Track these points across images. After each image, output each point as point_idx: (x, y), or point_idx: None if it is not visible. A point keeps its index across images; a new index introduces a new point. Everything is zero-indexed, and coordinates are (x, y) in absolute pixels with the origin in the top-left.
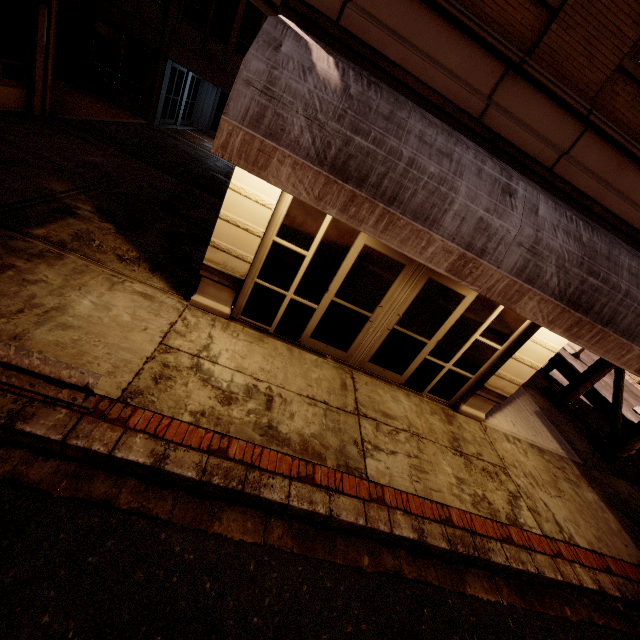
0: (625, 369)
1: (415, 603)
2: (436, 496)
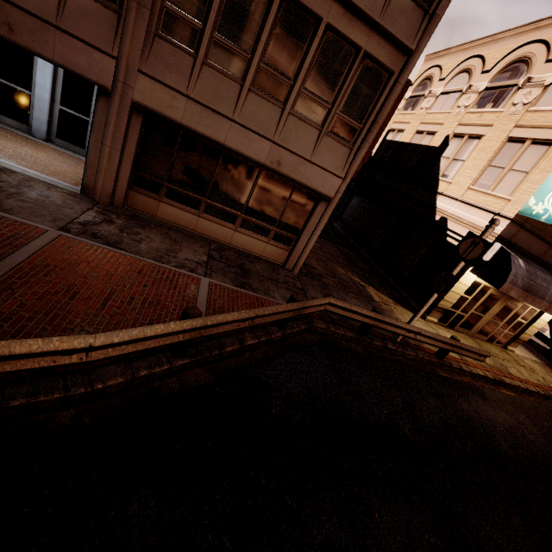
0: None
1: (547, 406)
2: (529, 380)
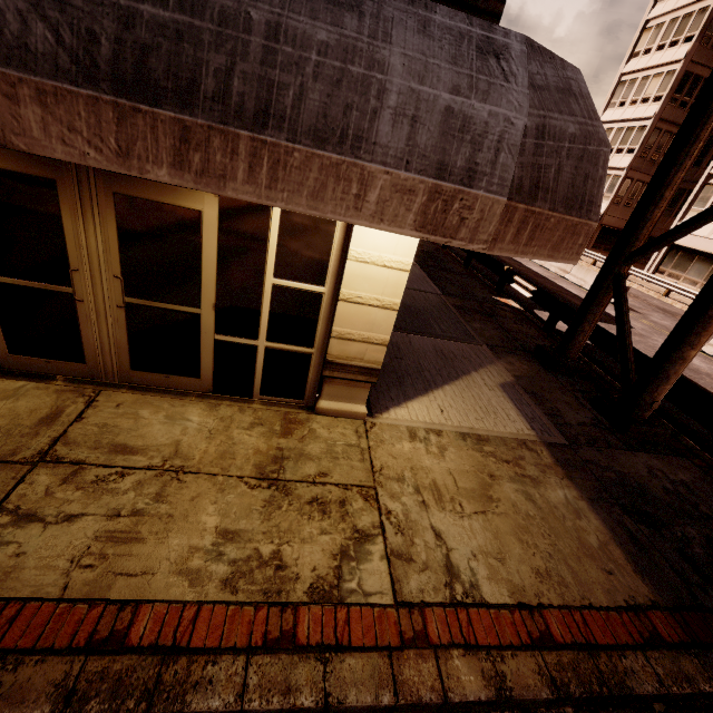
0: (392, 230)
1: None
2: (123, 587)
